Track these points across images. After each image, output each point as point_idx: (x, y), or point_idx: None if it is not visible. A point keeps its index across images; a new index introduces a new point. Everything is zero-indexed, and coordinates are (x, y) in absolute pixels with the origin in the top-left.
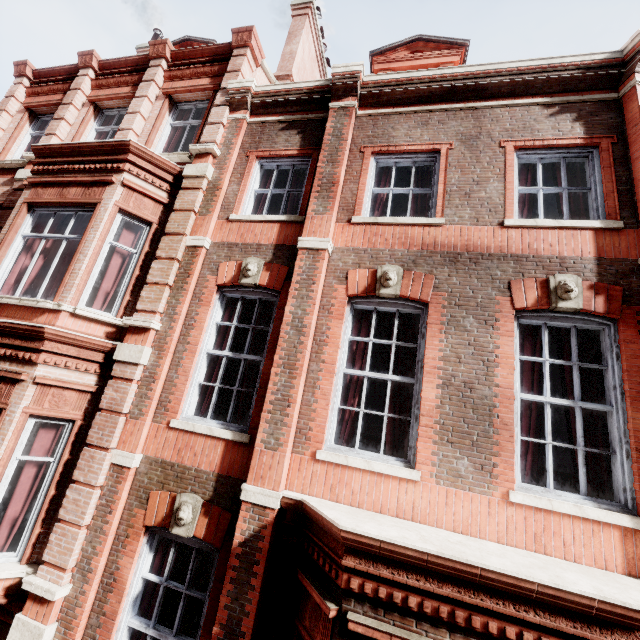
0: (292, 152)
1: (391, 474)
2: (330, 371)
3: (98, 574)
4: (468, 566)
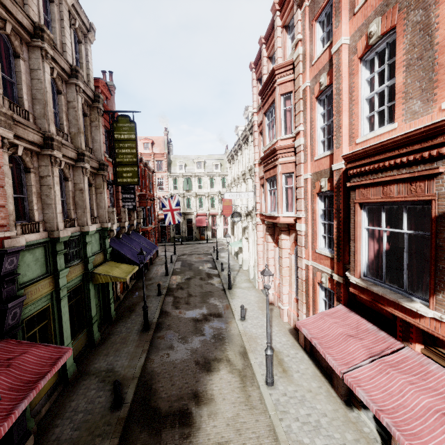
0: (326, 1)
1: (383, 132)
2: (356, 103)
3: (309, 210)
4: (377, 145)
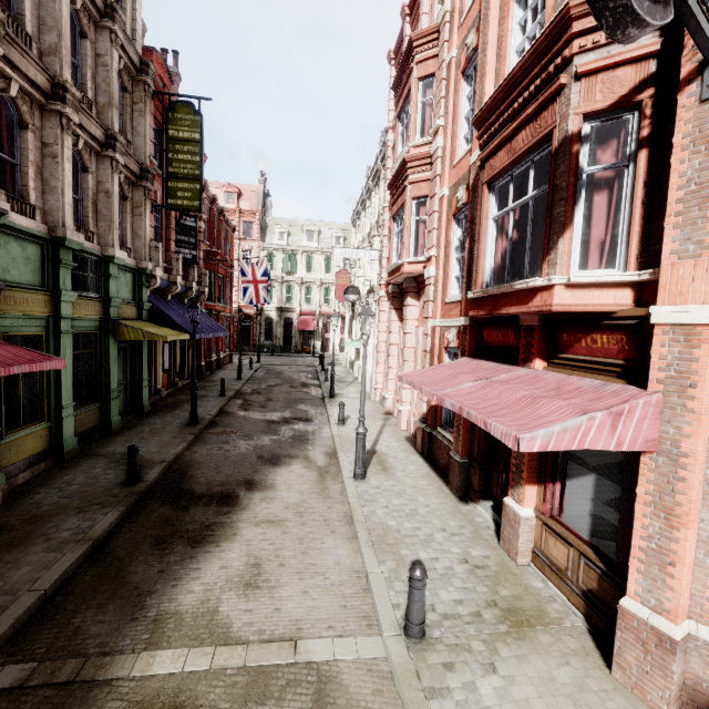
0: None
1: None
2: (504, 58)
3: (442, 243)
4: (506, 81)
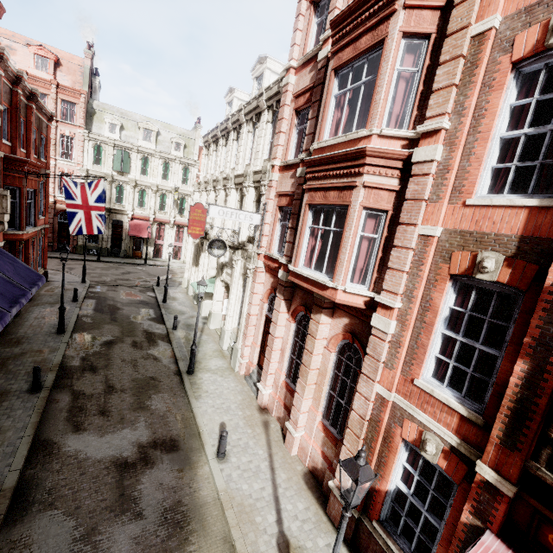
0: None
1: None
2: None
3: (418, 300)
4: None
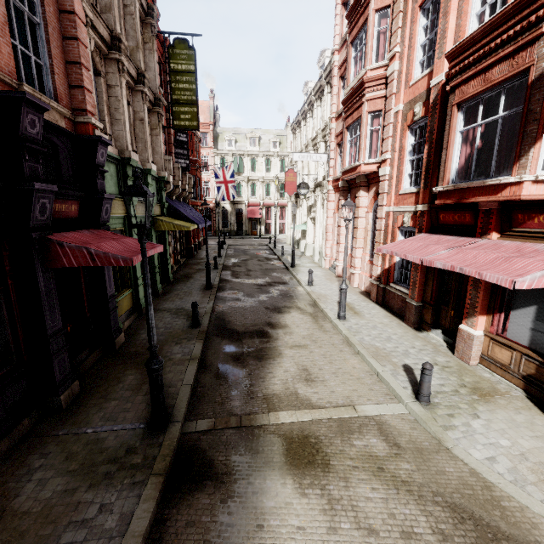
0: None
1: None
2: None
3: (397, 148)
4: (485, 25)
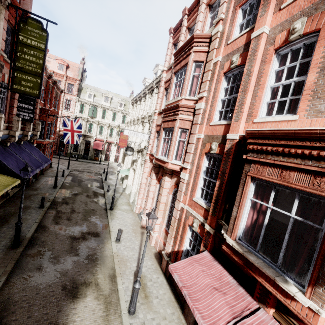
0: None
1: (283, 120)
2: (262, 87)
3: (195, 164)
4: (289, 131)
